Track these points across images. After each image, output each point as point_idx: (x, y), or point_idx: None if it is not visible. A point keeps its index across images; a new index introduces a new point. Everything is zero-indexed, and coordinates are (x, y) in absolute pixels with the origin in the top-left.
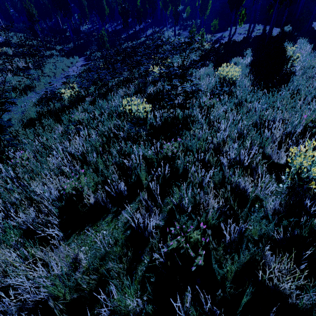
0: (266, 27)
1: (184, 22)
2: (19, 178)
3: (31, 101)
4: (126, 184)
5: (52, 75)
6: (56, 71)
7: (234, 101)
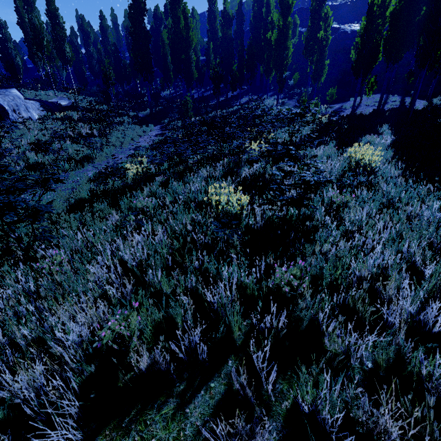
0: (405, 98)
1: (290, 90)
2: (39, 294)
3: (86, 176)
4: (204, 332)
5: (118, 145)
6: (124, 140)
7: (382, 201)
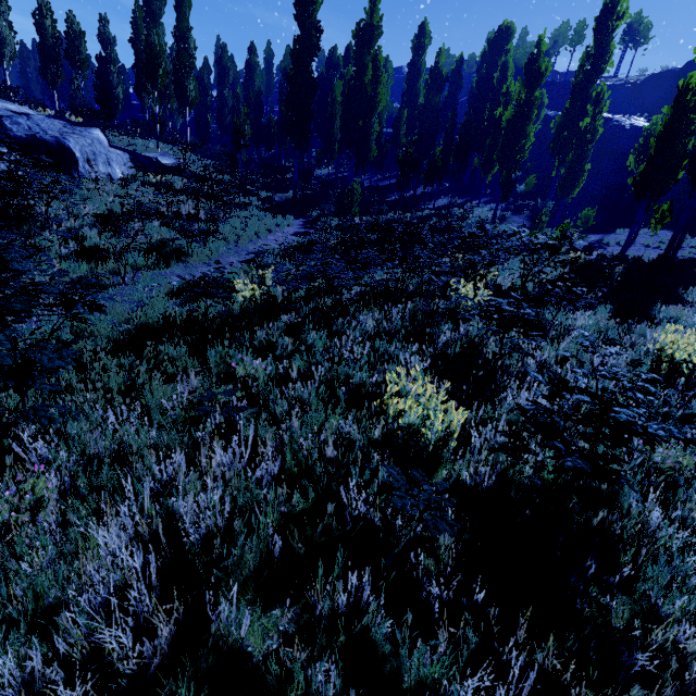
0: None
1: (517, 199)
2: None
3: (166, 285)
4: None
5: (232, 240)
6: (243, 234)
7: None
